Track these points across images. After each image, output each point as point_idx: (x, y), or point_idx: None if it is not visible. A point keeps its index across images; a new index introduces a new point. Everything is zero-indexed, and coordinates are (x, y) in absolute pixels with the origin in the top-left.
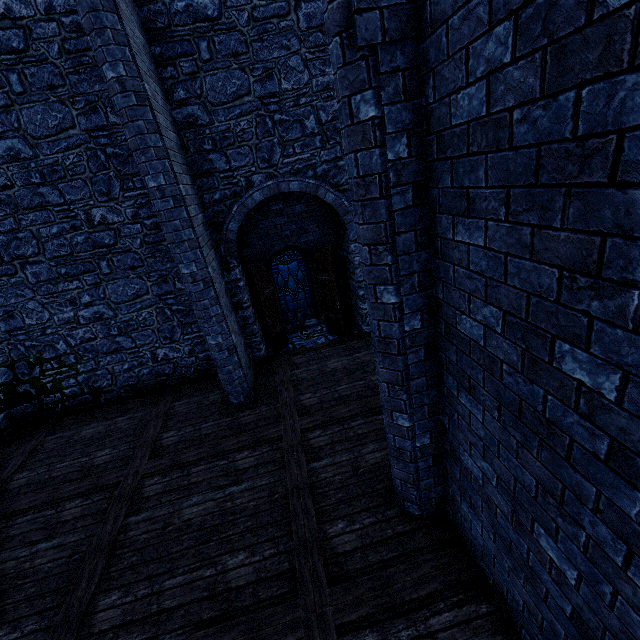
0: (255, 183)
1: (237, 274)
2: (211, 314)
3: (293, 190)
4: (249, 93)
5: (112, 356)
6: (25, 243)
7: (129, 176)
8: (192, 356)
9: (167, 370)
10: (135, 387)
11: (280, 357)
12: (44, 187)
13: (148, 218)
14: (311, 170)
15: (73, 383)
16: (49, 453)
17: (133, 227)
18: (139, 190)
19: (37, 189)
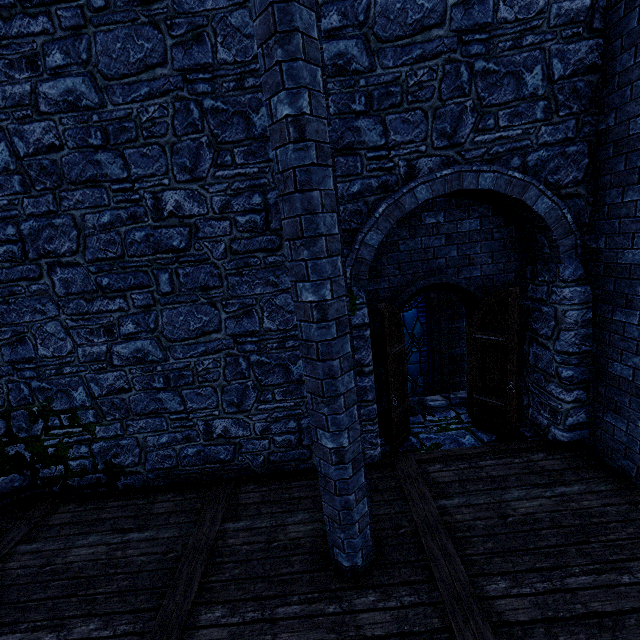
0: (420, 171)
1: (364, 316)
2: (339, 388)
3: (483, 187)
4: (441, 23)
5: (147, 420)
6: (61, 234)
7: (228, 145)
8: (265, 438)
9: (223, 454)
10: (171, 473)
11: (403, 461)
12: (104, 152)
13: (243, 213)
14: (517, 157)
15: (84, 452)
16: (5, 591)
17: (218, 225)
18: (239, 168)
19: (94, 154)
